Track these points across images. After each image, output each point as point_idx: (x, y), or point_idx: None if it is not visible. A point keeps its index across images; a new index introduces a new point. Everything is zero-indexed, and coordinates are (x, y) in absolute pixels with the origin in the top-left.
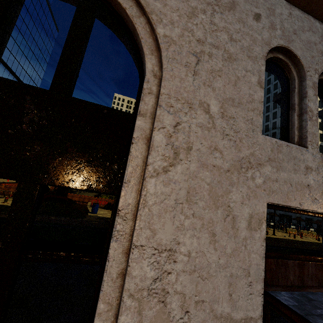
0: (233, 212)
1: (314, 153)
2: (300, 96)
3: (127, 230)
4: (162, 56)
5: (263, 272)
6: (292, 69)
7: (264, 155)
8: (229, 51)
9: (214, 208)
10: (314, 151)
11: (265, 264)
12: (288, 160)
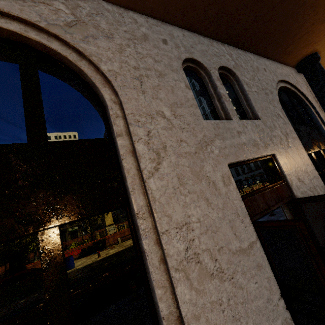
0: (211, 179)
1: (237, 121)
2: (213, 88)
3: (150, 226)
4: (114, 86)
5: (245, 209)
6: (201, 71)
7: (212, 134)
8: (158, 70)
9: (199, 181)
10: (236, 120)
11: (244, 204)
12: (226, 131)
